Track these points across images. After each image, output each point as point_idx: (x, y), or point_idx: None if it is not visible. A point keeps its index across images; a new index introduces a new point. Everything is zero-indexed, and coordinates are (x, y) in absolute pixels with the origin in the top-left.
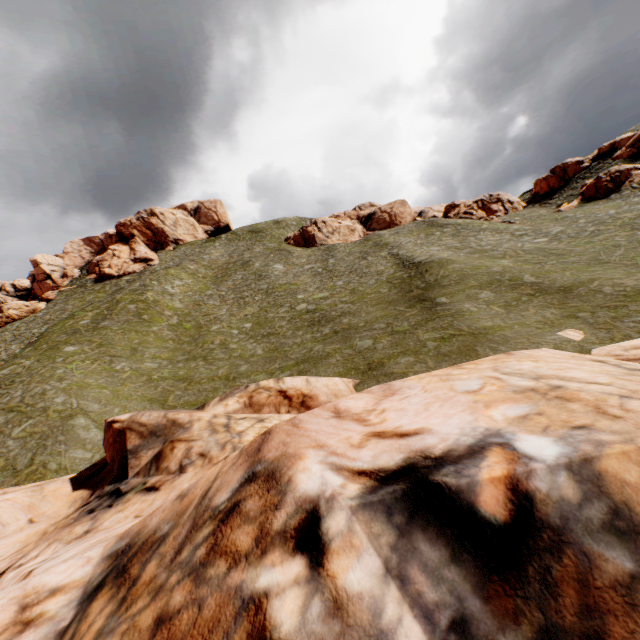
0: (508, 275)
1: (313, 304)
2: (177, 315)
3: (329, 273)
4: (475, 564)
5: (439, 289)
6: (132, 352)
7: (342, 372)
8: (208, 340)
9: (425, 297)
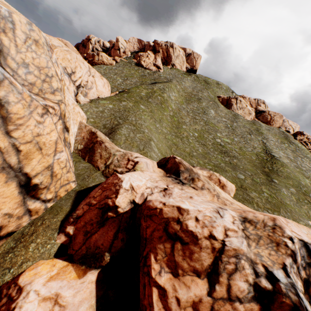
0: (305, 188)
1: (223, 143)
2: (172, 112)
3: (232, 131)
4: (307, 253)
5: (276, 174)
6: (159, 121)
7: (231, 181)
8: (182, 131)
9: (269, 174)
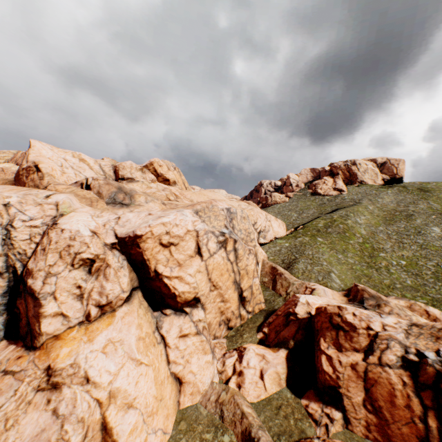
0: None
1: None
2: (361, 239)
3: None
4: None
5: None
6: (342, 251)
7: None
8: (377, 261)
9: None
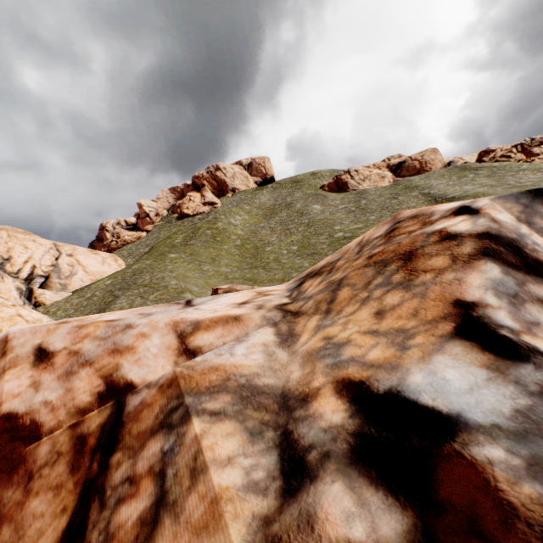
0: None
1: (349, 233)
2: (240, 239)
3: (362, 211)
4: None
5: None
6: (212, 260)
7: None
8: (264, 257)
9: None
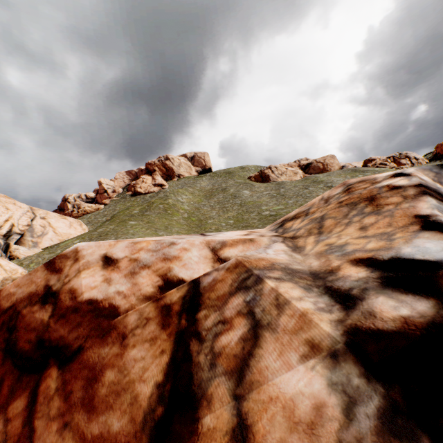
0: None
1: (274, 212)
2: (187, 213)
3: (282, 196)
4: None
5: None
6: (165, 228)
7: None
8: (207, 227)
9: None
